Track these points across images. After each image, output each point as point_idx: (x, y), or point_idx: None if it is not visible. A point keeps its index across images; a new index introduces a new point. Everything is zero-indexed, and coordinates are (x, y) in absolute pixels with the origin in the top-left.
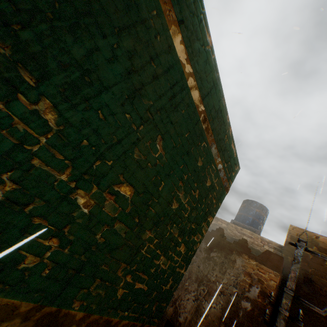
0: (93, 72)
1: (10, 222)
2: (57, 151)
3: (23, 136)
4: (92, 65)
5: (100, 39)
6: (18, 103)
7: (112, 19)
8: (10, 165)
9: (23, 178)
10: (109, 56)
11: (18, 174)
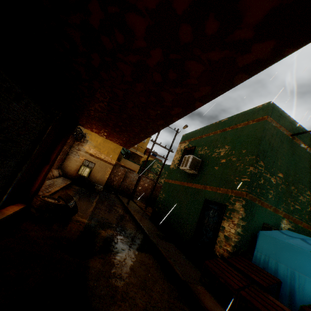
0: (309, 180)
1: (310, 214)
2: (310, 199)
3: (307, 198)
4: (308, 179)
5: (307, 173)
6: (305, 194)
7: (307, 168)
8: (307, 204)
9: (309, 206)
10: (309, 175)
11: (308, 205)
